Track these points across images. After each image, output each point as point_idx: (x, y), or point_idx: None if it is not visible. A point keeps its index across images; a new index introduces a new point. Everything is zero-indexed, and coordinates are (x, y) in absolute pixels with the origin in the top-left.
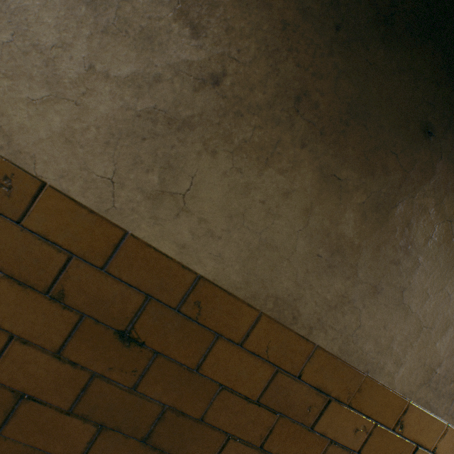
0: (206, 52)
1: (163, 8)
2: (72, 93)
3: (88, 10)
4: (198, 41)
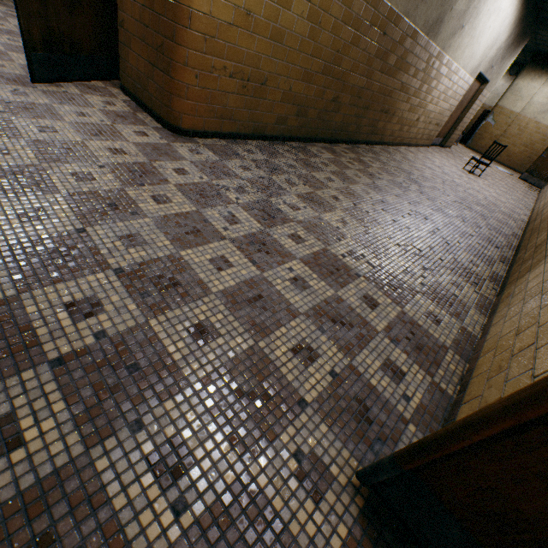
0: None
1: None
2: None
3: None
4: None
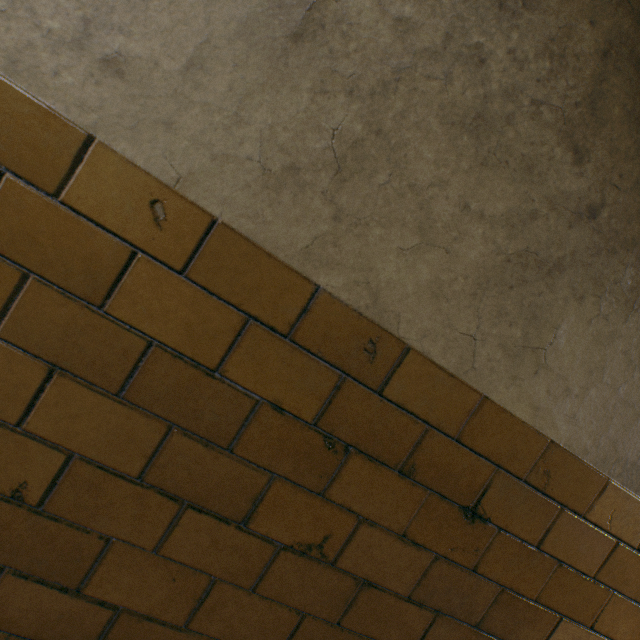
0: (587, 180)
1: (548, 131)
2: (444, 239)
3: (470, 139)
4: (579, 168)
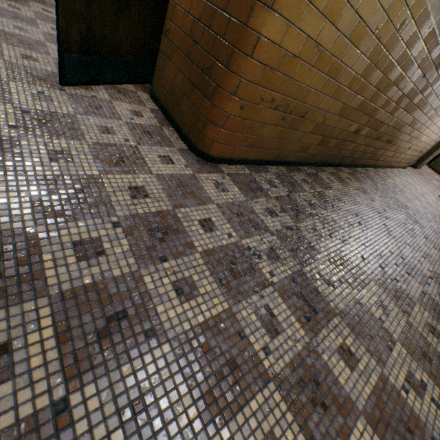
0: None
1: None
2: None
3: None
4: None
